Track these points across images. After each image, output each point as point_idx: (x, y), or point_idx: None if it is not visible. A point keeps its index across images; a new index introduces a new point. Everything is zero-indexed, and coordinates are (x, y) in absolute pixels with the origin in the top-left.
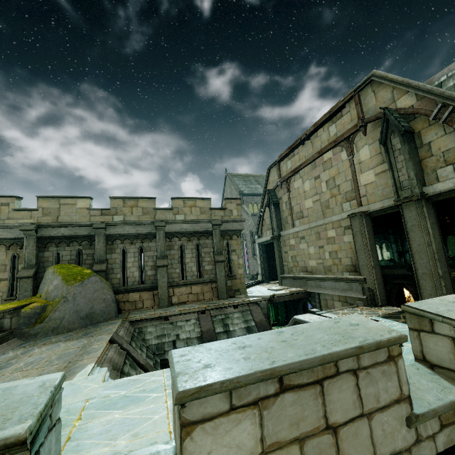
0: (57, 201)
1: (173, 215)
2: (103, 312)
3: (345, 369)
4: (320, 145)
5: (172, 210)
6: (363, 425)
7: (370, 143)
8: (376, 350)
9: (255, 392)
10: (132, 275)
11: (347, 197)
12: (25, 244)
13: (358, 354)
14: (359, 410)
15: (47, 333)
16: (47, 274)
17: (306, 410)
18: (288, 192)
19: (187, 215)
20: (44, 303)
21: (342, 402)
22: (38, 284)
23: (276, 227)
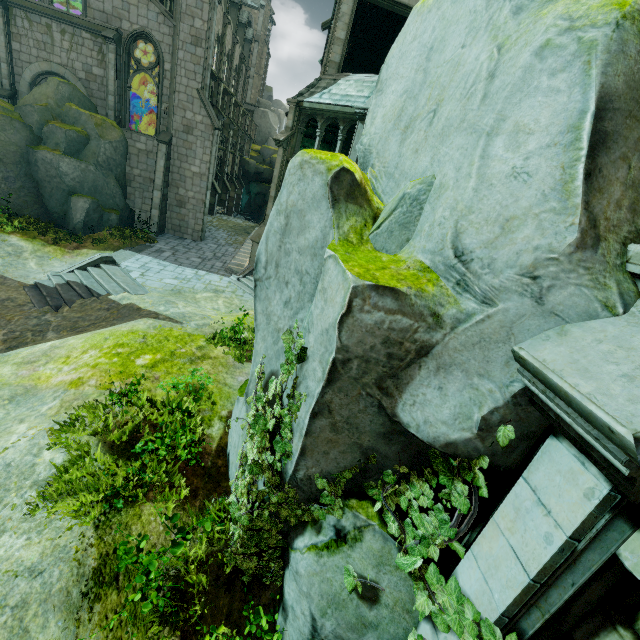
0: None
1: None
2: None
3: None
4: None
5: None
6: None
7: None
8: None
9: None
10: None
11: None
12: None
13: None
14: None
15: None
16: None
17: None
18: None
19: None
20: None
21: None
22: None
23: None
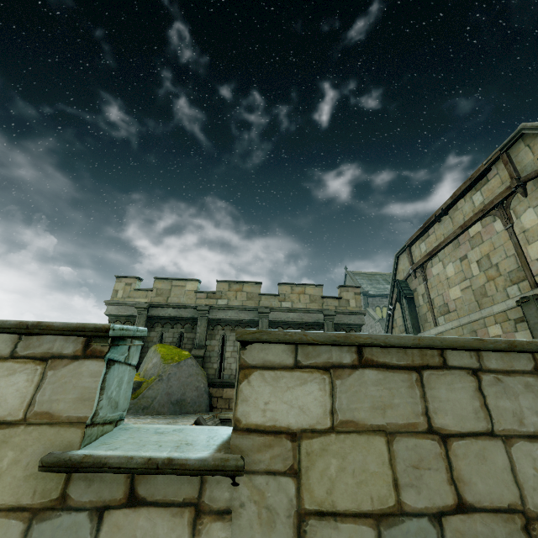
0: (170, 283)
1: (278, 301)
2: (194, 402)
3: (458, 364)
4: (462, 218)
5: (278, 297)
6: (495, 448)
7: (535, 204)
8: (509, 349)
9: (326, 356)
10: (229, 367)
11: (512, 279)
12: (136, 321)
13: (477, 347)
14: (485, 423)
15: (137, 410)
16: (149, 352)
17: (396, 397)
18: (424, 281)
19: (294, 303)
20: (141, 379)
21: (454, 405)
22: (139, 364)
23: (411, 328)
